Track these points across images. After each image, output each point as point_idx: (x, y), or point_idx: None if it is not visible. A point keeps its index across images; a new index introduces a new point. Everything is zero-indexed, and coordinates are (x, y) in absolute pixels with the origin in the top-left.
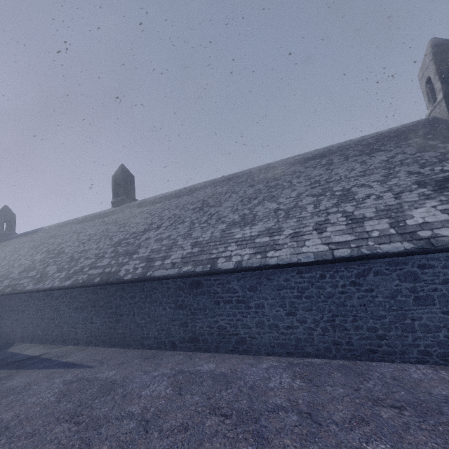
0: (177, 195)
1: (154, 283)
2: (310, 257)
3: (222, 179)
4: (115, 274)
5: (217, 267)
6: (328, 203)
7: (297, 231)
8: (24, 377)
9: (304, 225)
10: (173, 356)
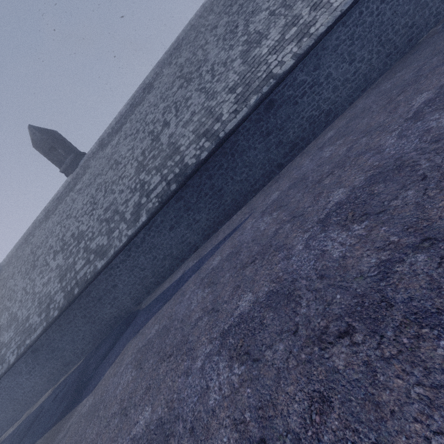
0: (134, 105)
1: (232, 138)
2: (347, 2)
3: (169, 54)
4: (186, 168)
5: (280, 74)
6: None
7: (312, 4)
8: (217, 257)
9: None
10: (291, 165)
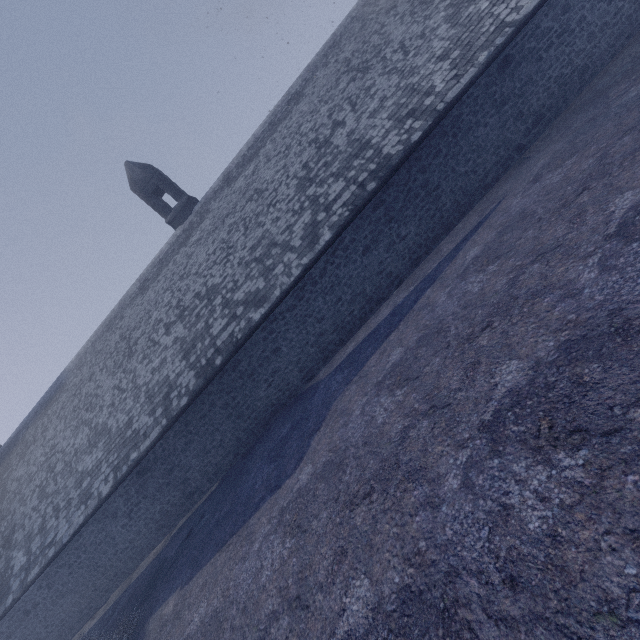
0: (275, 122)
1: (453, 111)
2: None
3: (323, 55)
4: (388, 159)
5: (520, 19)
6: None
7: None
8: (471, 251)
9: None
10: (540, 141)
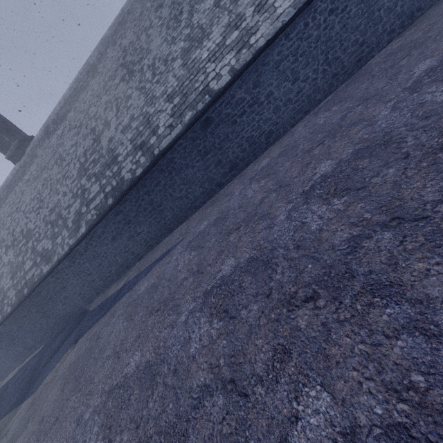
0: (78, 89)
1: (167, 155)
2: (290, 11)
3: (114, 30)
4: (122, 183)
5: (216, 91)
6: None
7: (257, 3)
8: (146, 282)
9: None
10: (229, 187)
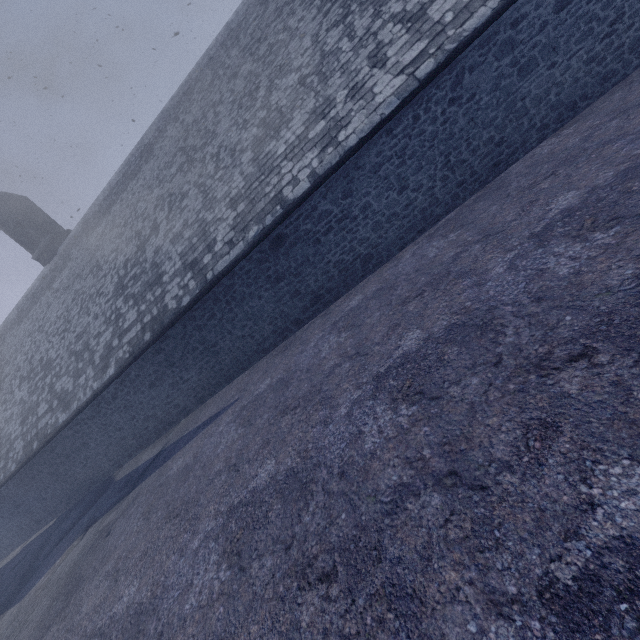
0: (128, 175)
1: (225, 281)
2: (392, 102)
3: (177, 101)
4: (164, 313)
5: (290, 201)
6: (364, 19)
7: (352, 86)
8: (181, 459)
9: (356, 72)
10: (308, 328)
